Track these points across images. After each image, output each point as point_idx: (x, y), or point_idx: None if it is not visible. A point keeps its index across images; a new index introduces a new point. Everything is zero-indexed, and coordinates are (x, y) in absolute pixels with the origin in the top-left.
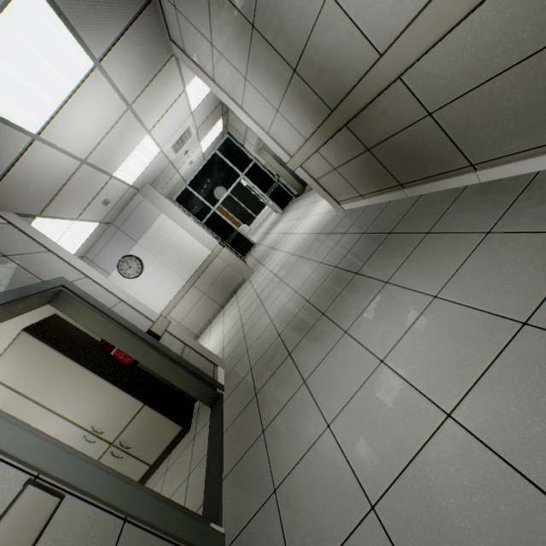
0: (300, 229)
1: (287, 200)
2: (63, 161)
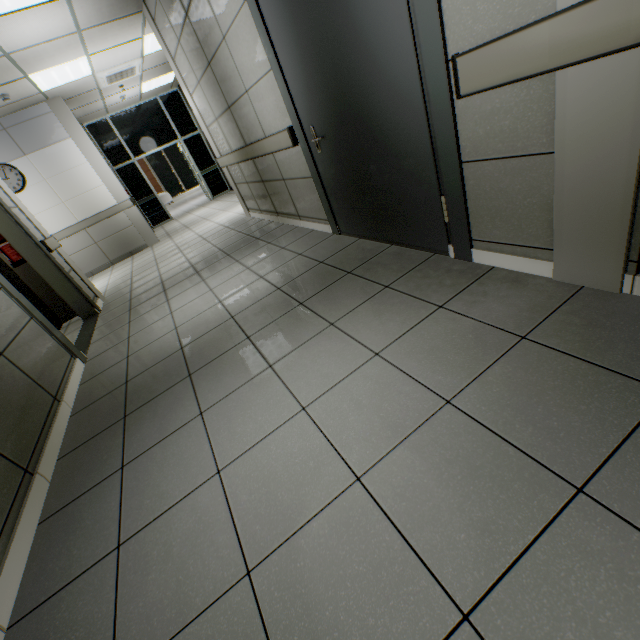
0: (217, 219)
1: (222, 188)
2: None
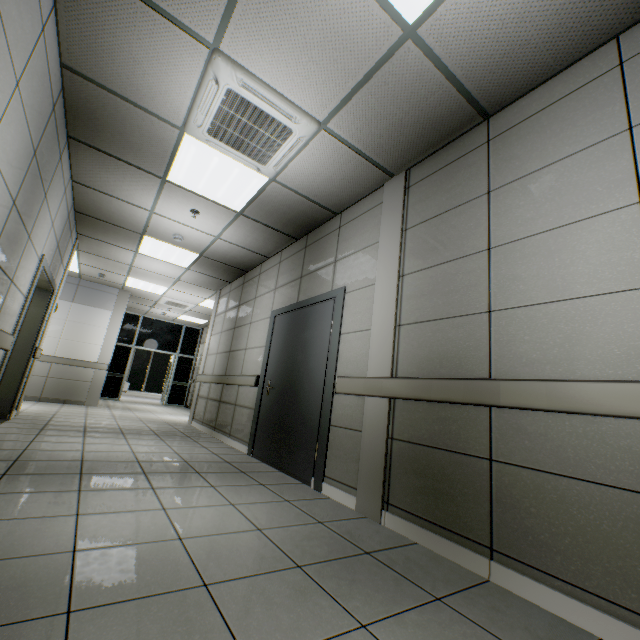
0: (162, 415)
1: (179, 401)
2: (127, 259)
